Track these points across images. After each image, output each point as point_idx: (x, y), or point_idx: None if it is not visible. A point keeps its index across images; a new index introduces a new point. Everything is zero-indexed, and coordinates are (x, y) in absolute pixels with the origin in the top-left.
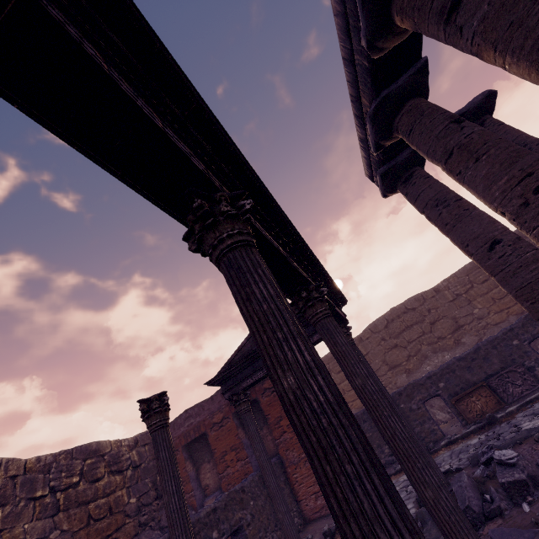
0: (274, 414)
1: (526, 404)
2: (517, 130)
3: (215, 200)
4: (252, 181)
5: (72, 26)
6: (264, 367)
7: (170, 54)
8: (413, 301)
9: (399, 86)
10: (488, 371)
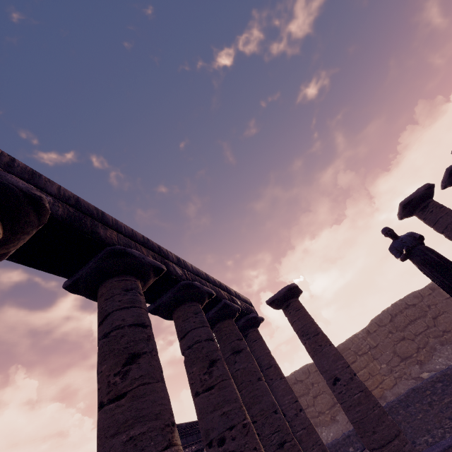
0: None
1: None
2: (306, 318)
3: None
4: None
5: None
6: None
7: None
8: (301, 373)
9: (209, 318)
10: None
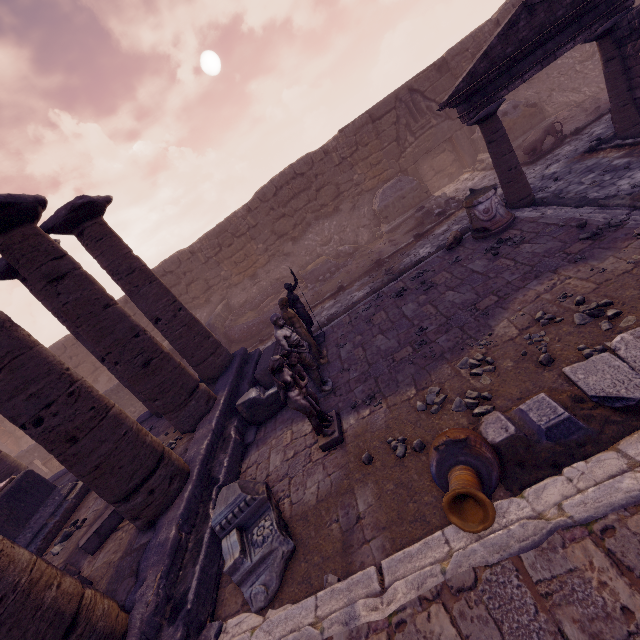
0: None
1: None
2: None
3: None
4: None
5: None
6: None
7: None
8: (56, 350)
9: None
10: None
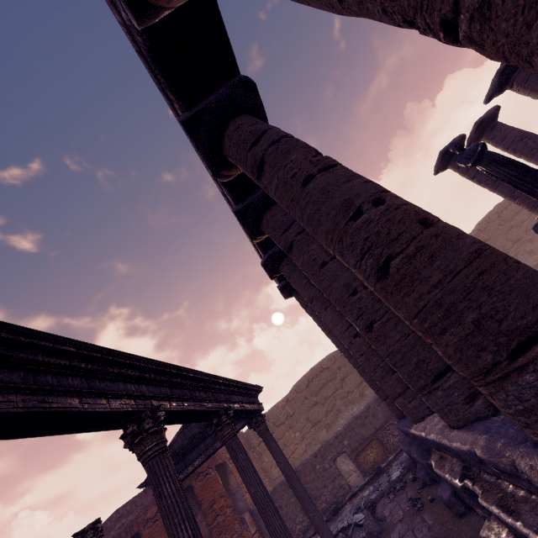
0: (207, 499)
1: (399, 453)
2: None
3: (141, 418)
4: (169, 371)
5: (66, 400)
6: (193, 461)
7: (113, 349)
8: (327, 360)
9: (279, 249)
10: (377, 426)
